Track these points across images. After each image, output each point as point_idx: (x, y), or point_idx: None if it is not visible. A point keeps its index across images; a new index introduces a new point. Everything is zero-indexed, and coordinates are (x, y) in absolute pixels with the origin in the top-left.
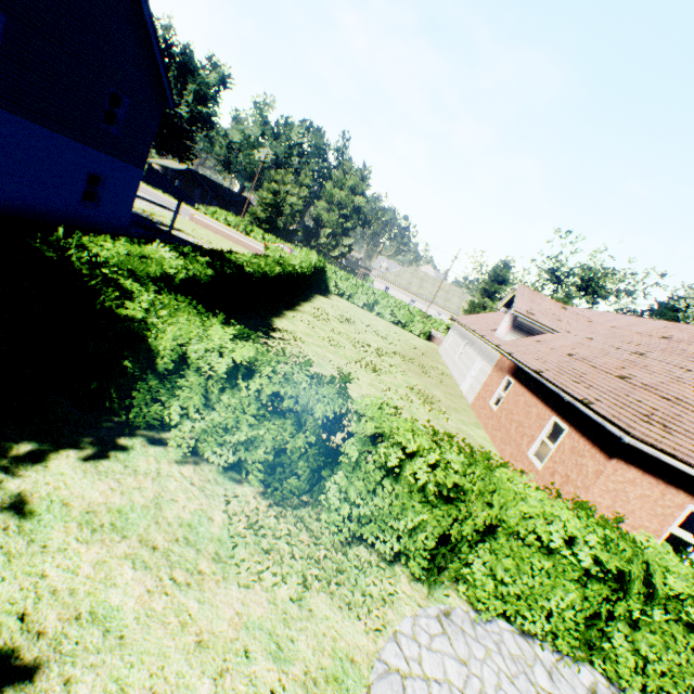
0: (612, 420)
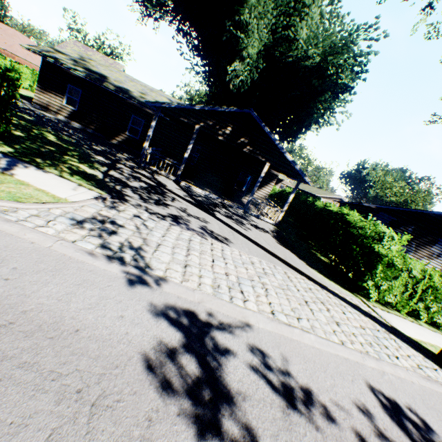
0: (14, 54)
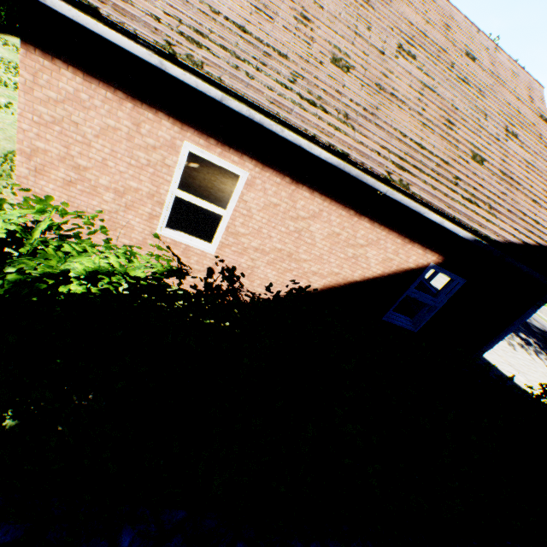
0: None
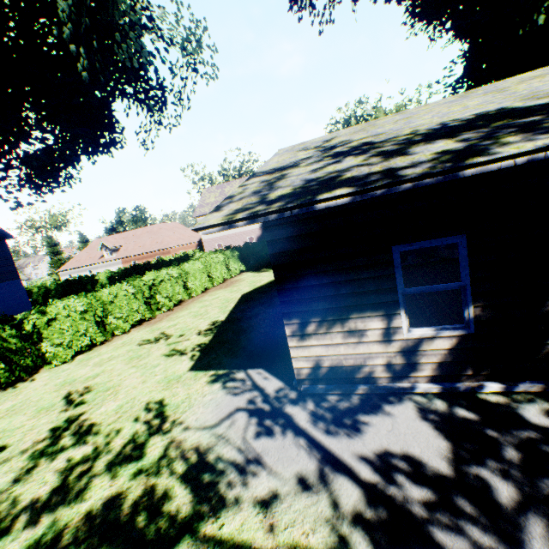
0: (167, 248)
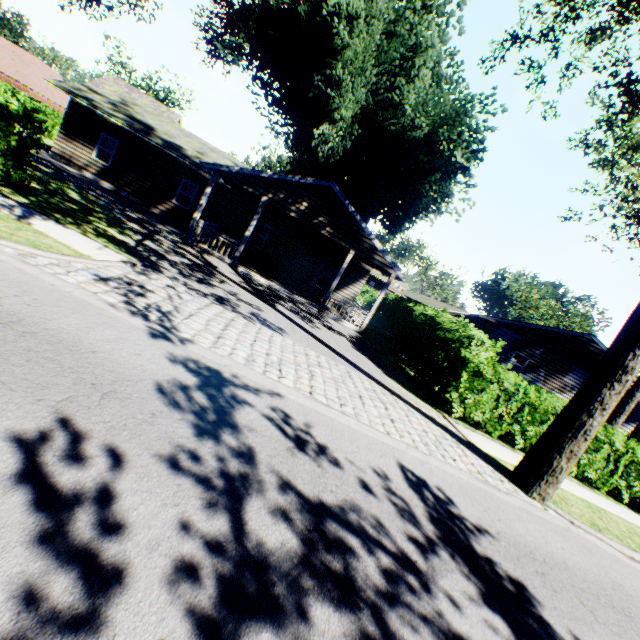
0: (28, 87)
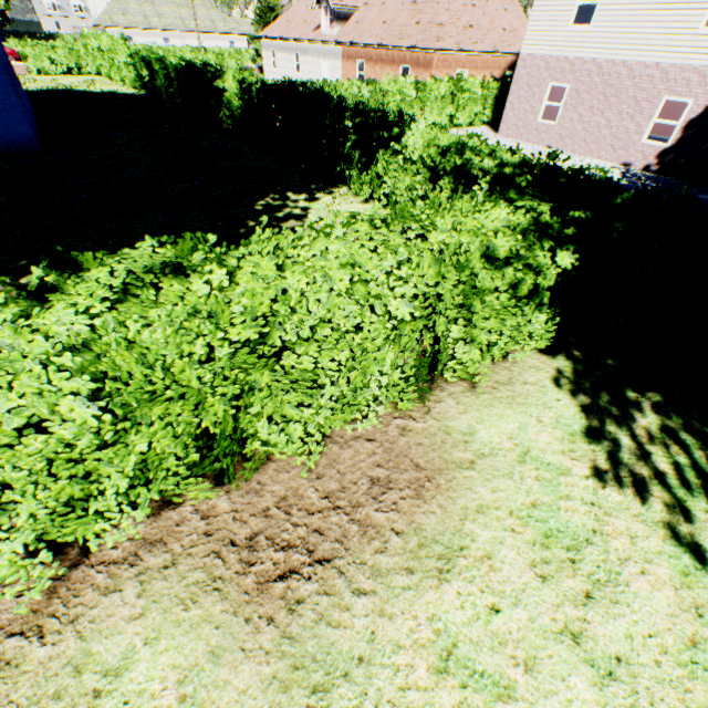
0: (428, 49)
